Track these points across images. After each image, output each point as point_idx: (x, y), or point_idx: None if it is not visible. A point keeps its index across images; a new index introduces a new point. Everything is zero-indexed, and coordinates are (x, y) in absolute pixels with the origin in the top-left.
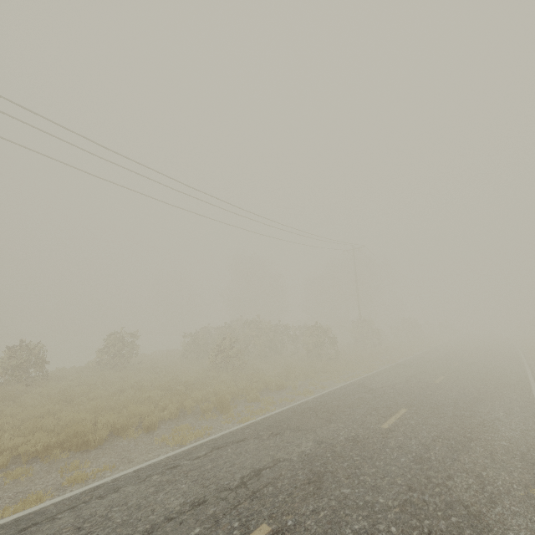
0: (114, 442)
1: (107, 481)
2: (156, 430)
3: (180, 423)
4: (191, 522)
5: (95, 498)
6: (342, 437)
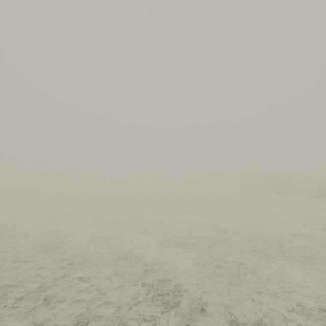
0: None
1: None
2: None
3: None
4: None
5: None
6: None
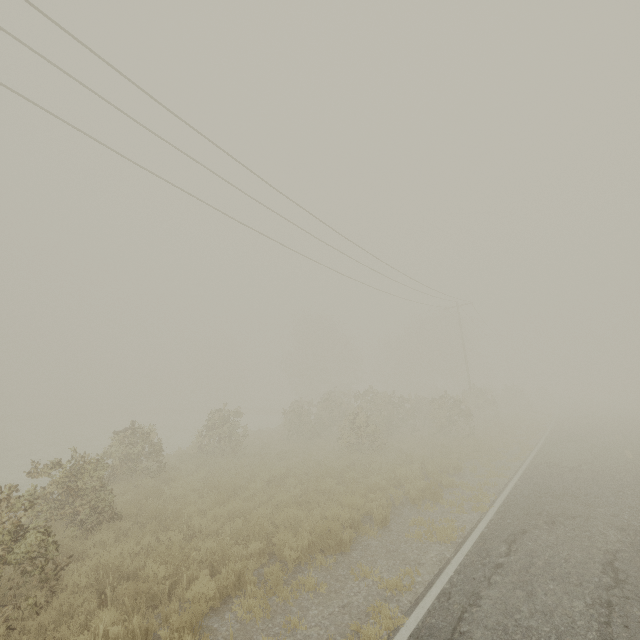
0: (361, 542)
1: (445, 587)
2: (388, 525)
3: (403, 516)
4: (635, 625)
5: (469, 606)
6: (636, 522)
